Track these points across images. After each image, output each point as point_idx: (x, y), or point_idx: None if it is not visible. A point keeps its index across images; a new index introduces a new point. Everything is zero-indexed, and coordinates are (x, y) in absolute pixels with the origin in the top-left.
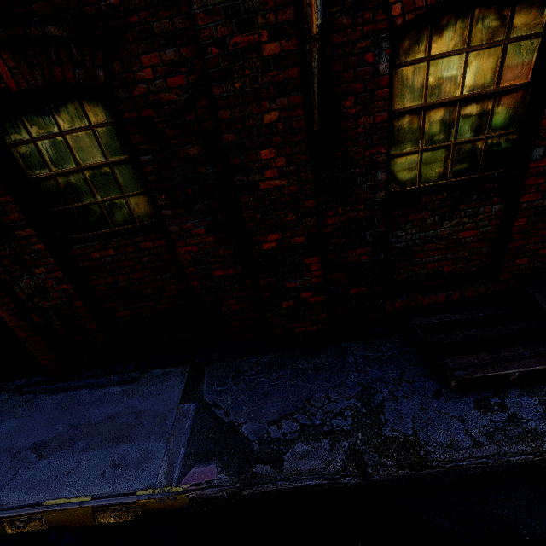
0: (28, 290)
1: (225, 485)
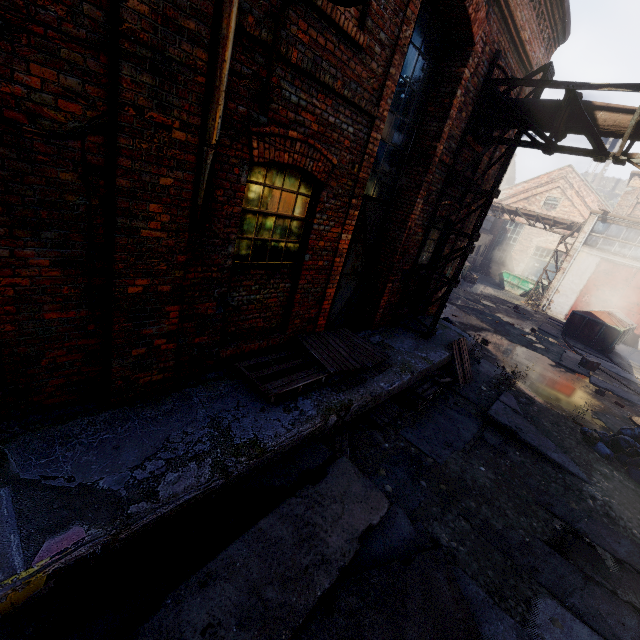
0: None
1: (100, 536)
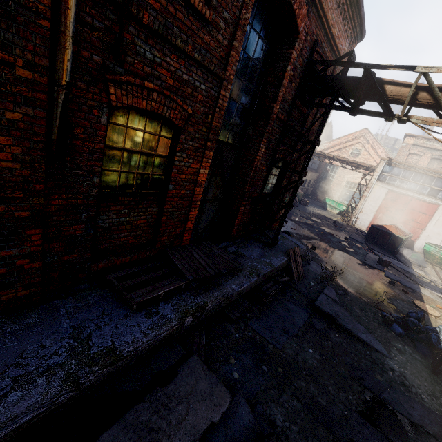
0: None
1: None
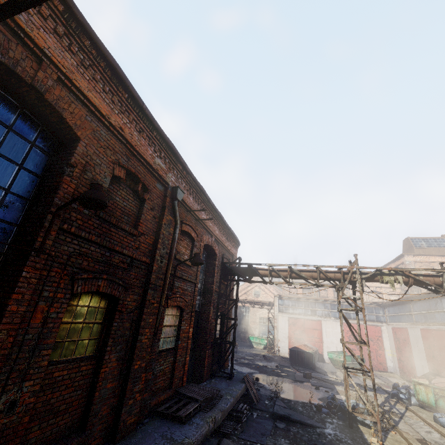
0: (2, 405)
1: None
